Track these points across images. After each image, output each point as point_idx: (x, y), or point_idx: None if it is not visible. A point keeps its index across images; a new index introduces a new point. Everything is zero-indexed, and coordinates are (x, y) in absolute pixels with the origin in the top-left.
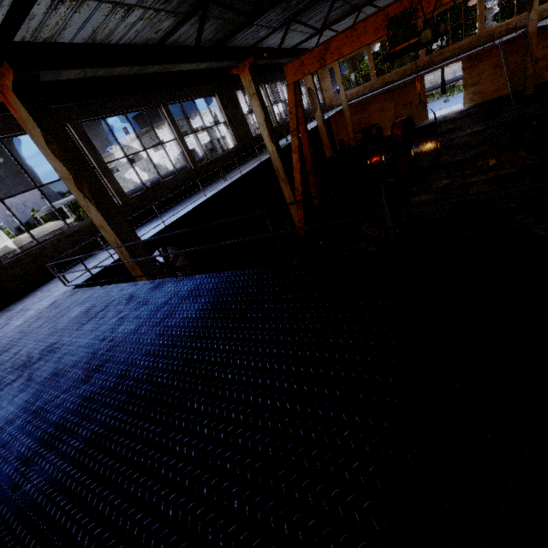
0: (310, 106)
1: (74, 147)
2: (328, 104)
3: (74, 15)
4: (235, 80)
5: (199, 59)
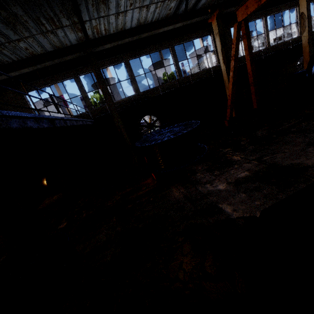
0: None
1: (100, 73)
2: None
3: (126, 17)
4: (233, 20)
5: (173, 23)
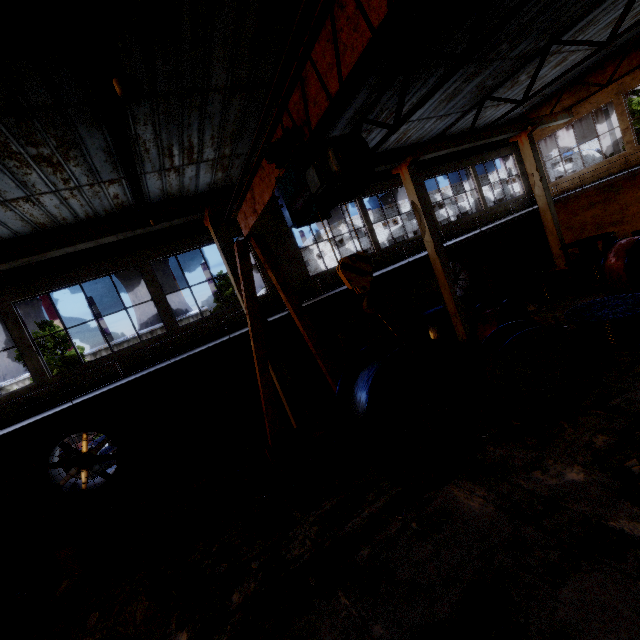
0: (482, 206)
1: None
2: None
3: None
4: None
5: (87, 238)
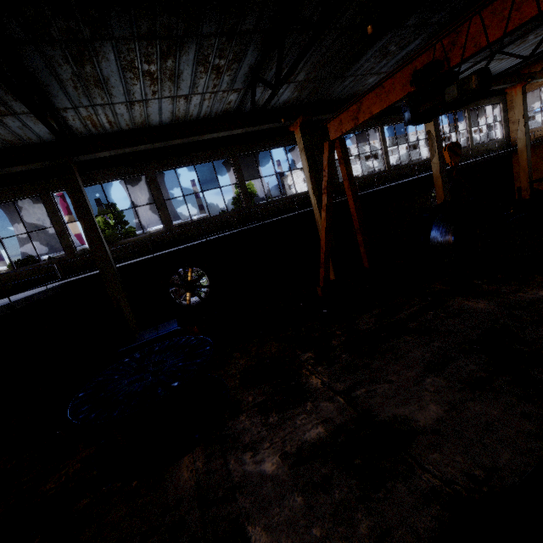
0: (469, 144)
1: (83, 200)
2: (513, 140)
3: (149, 109)
4: None
5: (228, 128)
